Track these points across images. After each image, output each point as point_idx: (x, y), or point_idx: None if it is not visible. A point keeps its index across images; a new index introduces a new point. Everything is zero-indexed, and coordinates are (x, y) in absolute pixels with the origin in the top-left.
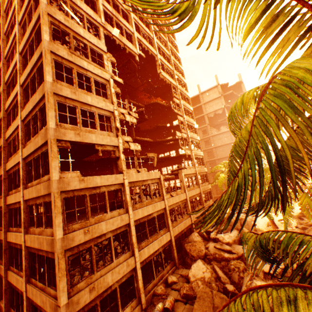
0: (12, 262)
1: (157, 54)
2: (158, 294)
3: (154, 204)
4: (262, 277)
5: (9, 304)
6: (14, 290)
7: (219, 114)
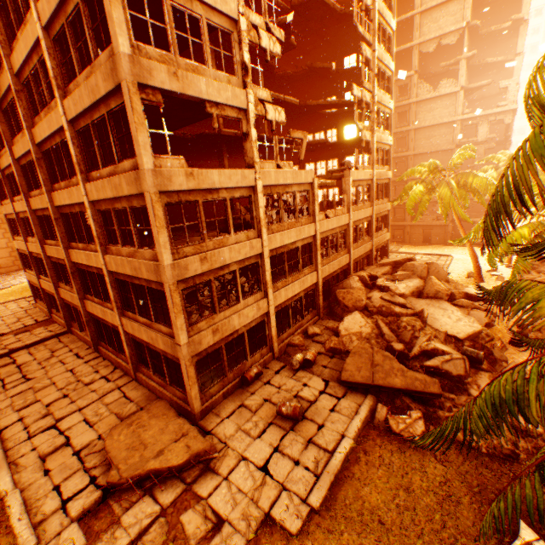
0: (88, 290)
1: None
2: (295, 345)
3: (299, 228)
4: (441, 340)
5: (97, 337)
6: (100, 323)
7: (447, 46)
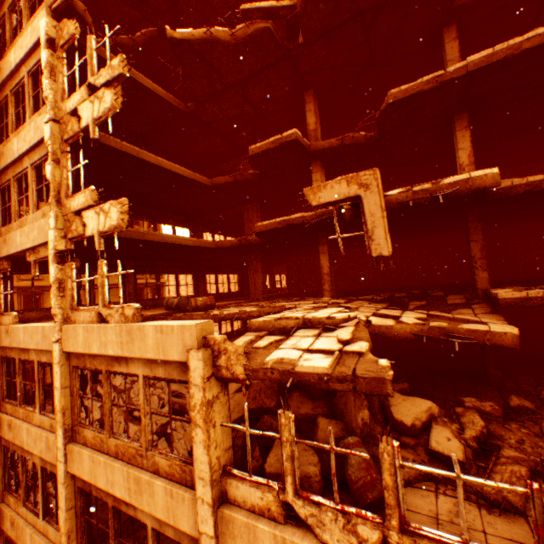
0: None
1: None
2: None
3: (138, 474)
4: None
5: None
6: None
7: None
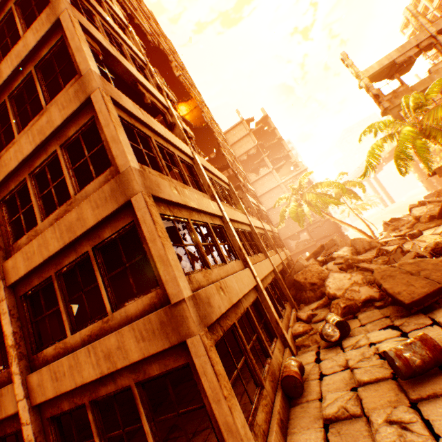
0: None
1: (170, 54)
2: (302, 332)
3: (238, 212)
4: None
5: None
6: None
7: (252, 157)
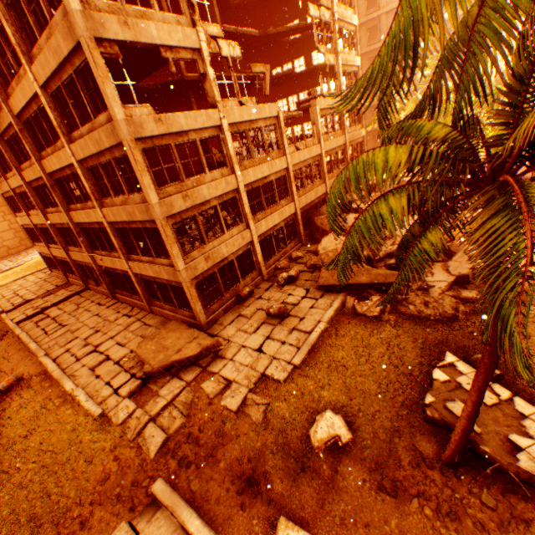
0: (95, 247)
1: None
2: (281, 268)
3: (270, 162)
4: None
5: (112, 287)
6: (112, 274)
7: None
